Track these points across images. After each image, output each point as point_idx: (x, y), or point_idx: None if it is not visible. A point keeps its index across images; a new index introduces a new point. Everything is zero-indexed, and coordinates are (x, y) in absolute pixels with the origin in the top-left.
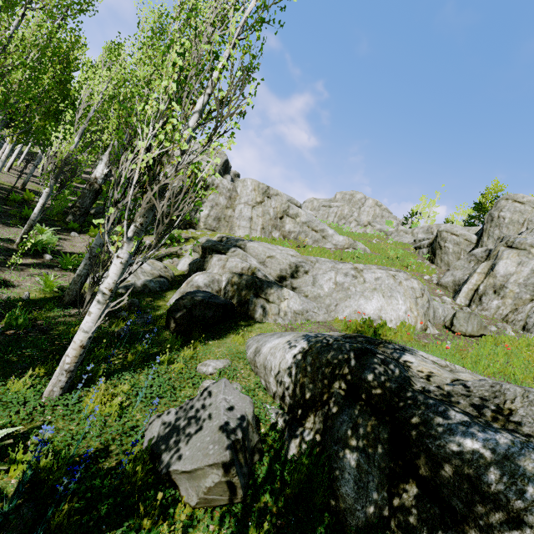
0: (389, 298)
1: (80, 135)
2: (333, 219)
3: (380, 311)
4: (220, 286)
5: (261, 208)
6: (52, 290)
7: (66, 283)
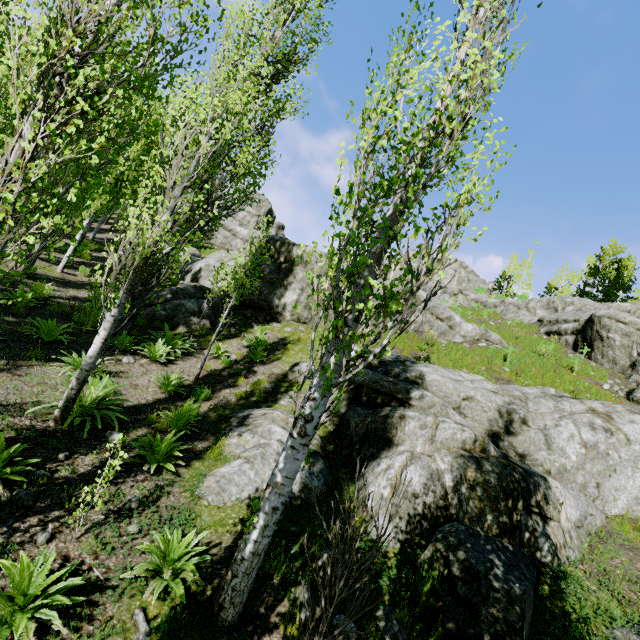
0: None
1: (171, 210)
2: None
3: None
4: (443, 484)
5: None
6: (175, 572)
7: (180, 520)
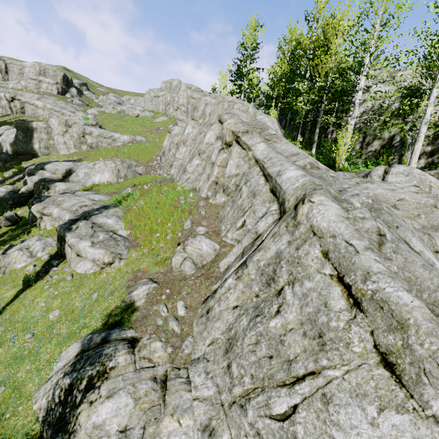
0: (103, 174)
1: None
2: (162, 106)
3: (100, 180)
4: (32, 189)
5: (68, 134)
6: None
7: None
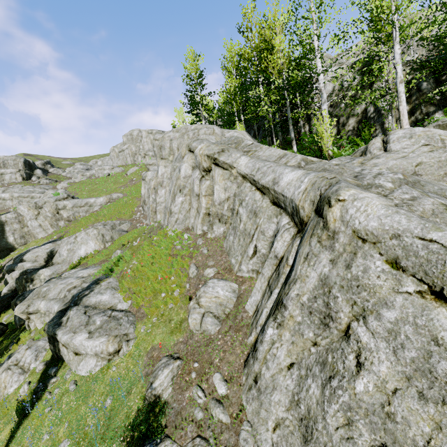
0: (87, 244)
1: None
2: (130, 158)
3: (86, 251)
4: (15, 286)
5: (41, 216)
6: None
7: None
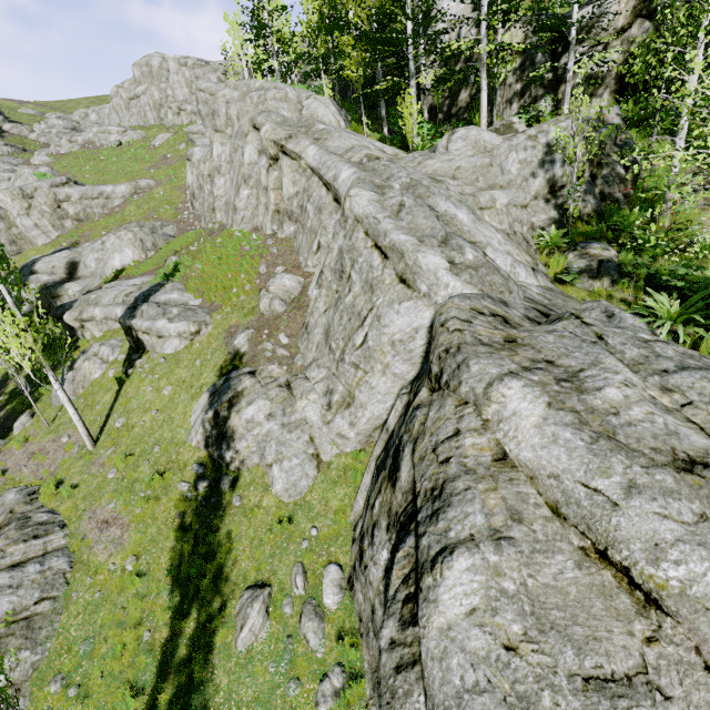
0: (122, 252)
1: None
2: (151, 114)
3: (122, 262)
4: (36, 304)
5: (35, 211)
6: None
7: None
